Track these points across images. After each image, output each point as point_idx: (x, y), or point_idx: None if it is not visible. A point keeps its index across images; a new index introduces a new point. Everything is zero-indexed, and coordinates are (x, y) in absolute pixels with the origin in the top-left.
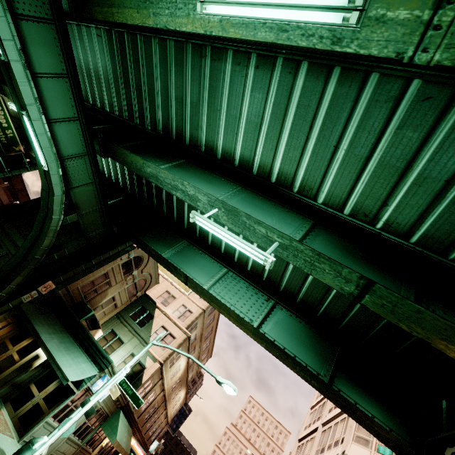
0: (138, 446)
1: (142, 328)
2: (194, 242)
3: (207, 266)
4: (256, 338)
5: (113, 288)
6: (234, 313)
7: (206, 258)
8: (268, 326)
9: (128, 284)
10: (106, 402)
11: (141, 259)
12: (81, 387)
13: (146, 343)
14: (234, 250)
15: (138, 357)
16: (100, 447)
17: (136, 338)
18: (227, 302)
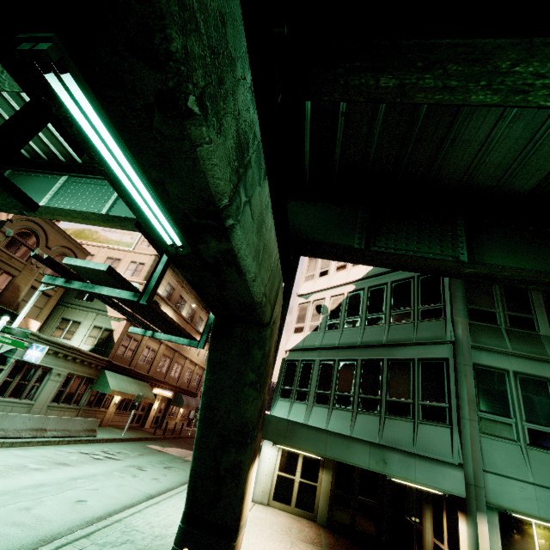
0: (164, 391)
1: (93, 301)
2: (19, 166)
3: (41, 184)
4: (109, 225)
5: (22, 279)
6: (72, 212)
7: (40, 177)
8: (118, 208)
9: (40, 267)
10: (71, 368)
11: (31, 234)
12: (7, 362)
13: (104, 312)
14: (47, 145)
15: (28, 309)
16: (115, 405)
17: (91, 313)
18: (69, 207)
